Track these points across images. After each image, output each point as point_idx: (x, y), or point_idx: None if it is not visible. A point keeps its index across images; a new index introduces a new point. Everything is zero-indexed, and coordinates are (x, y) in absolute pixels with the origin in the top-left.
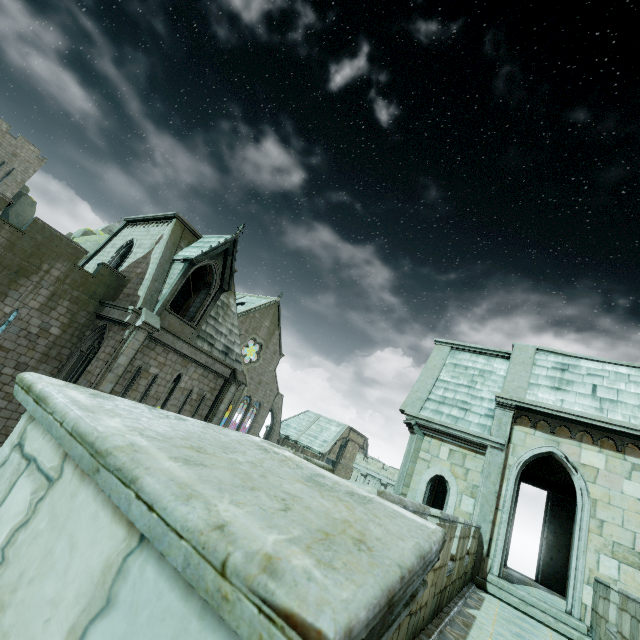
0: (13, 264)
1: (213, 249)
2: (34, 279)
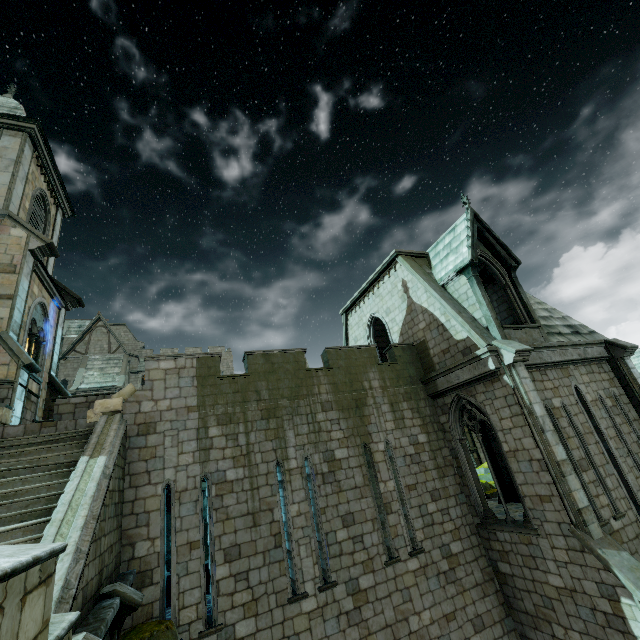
0: (349, 402)
1: (472, 237)
2: (370, 403)
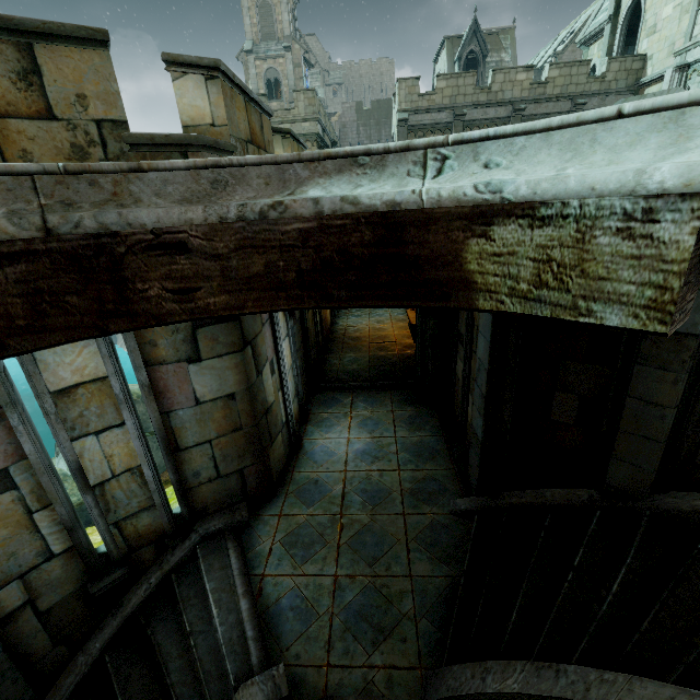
0: None
1: (465, 40)
2: None
